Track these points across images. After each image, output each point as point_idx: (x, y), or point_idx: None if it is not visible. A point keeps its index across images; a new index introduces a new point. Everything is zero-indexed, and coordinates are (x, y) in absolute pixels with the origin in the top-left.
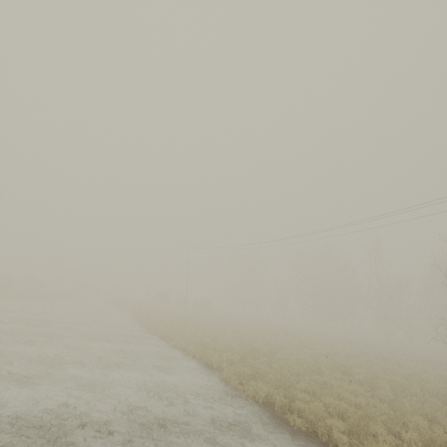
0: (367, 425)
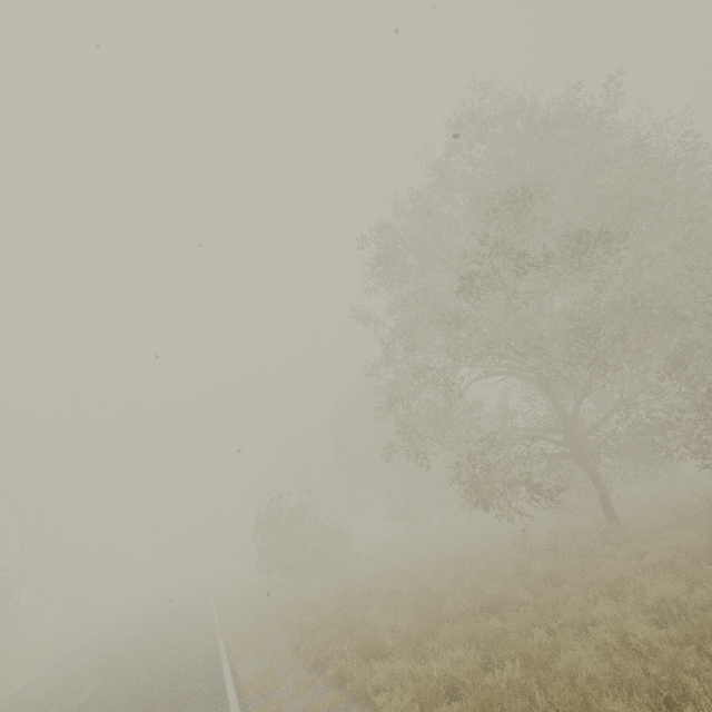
0: None
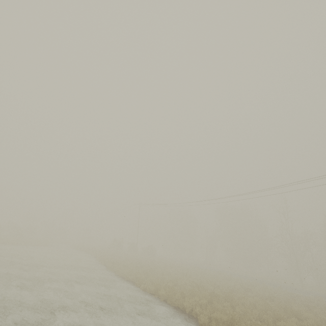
0: None
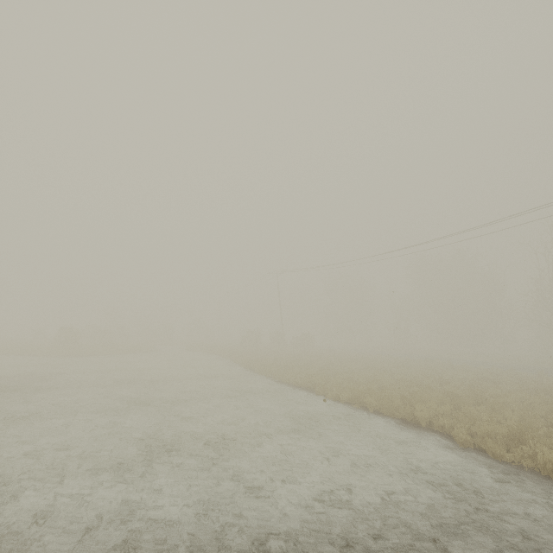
0: None
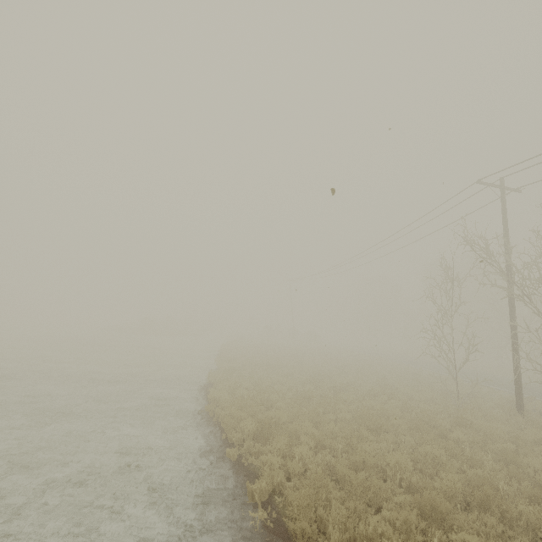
0: (233, 387)
